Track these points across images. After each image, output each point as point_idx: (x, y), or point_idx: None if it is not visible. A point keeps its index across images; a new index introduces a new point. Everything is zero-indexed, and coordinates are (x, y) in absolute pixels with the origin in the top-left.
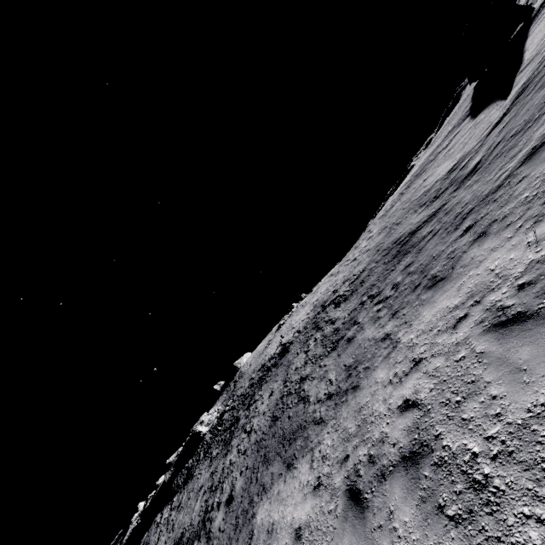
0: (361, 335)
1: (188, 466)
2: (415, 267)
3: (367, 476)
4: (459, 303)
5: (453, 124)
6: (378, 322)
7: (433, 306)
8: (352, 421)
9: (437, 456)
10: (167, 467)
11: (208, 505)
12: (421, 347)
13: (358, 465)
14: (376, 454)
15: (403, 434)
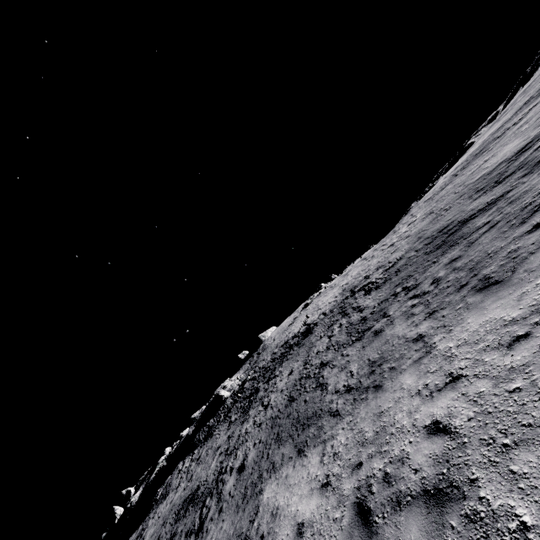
0: (390, 330)
1: (209, 424)
2: (462, 263)
3: (380, 496)
4: (518, 317)
5: (530, 95)
6: (411, 319)
7: (481, 313)
8: (369, 425)
9: (470, 507)
10: (191, 422)
11: (222, 467)
12: (462, 360)
13: (372, 479)
14: (393, 474)
15: (428, 462)
